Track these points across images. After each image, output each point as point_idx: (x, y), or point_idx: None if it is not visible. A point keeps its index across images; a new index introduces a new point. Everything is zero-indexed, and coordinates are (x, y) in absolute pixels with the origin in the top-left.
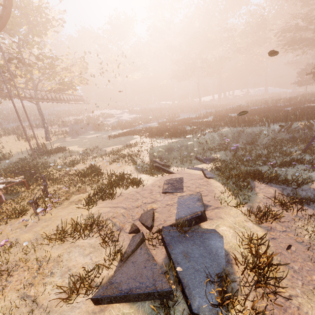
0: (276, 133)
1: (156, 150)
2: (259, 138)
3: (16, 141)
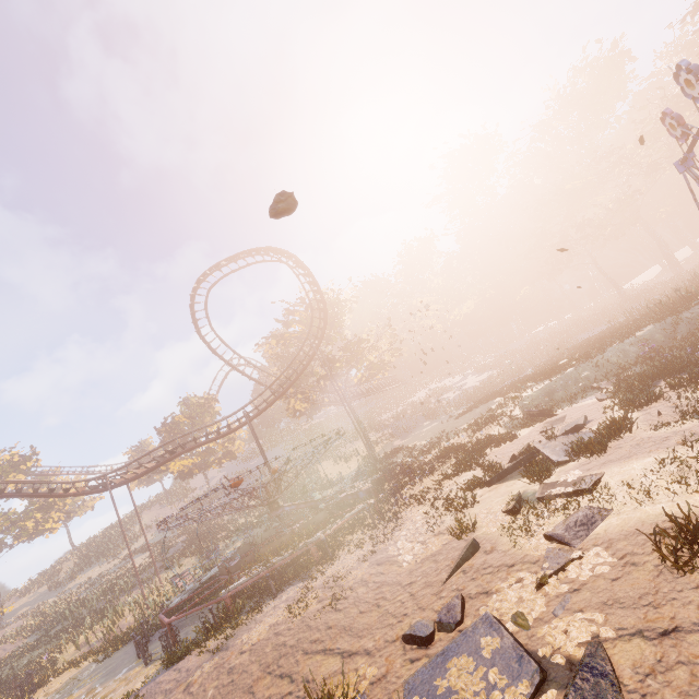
0: None
1: (528, 399)
2: None
3: (335, 466)
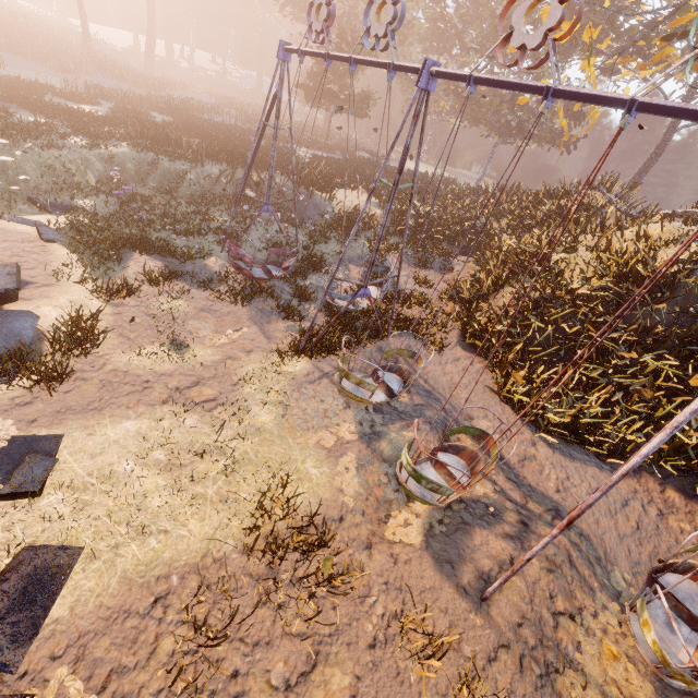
0: (213, 183)
1: None
2: (182, 185)
3: None
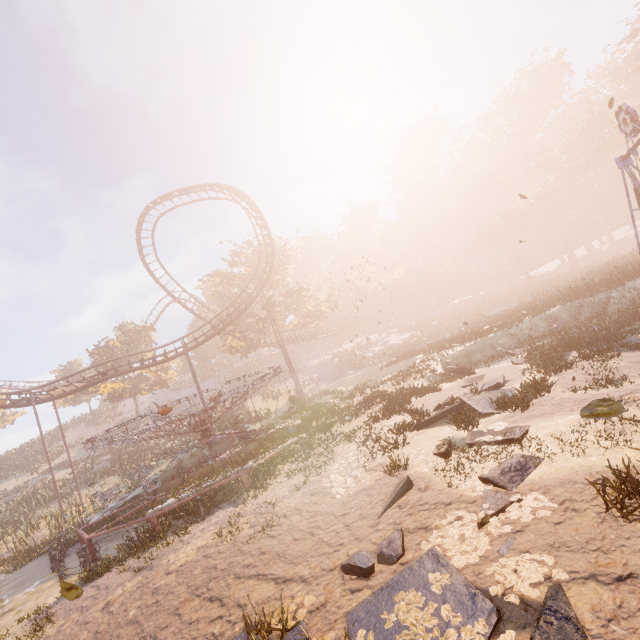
0: None
1: (450, 358)
2: (608, 305)
3: (263, 402)
